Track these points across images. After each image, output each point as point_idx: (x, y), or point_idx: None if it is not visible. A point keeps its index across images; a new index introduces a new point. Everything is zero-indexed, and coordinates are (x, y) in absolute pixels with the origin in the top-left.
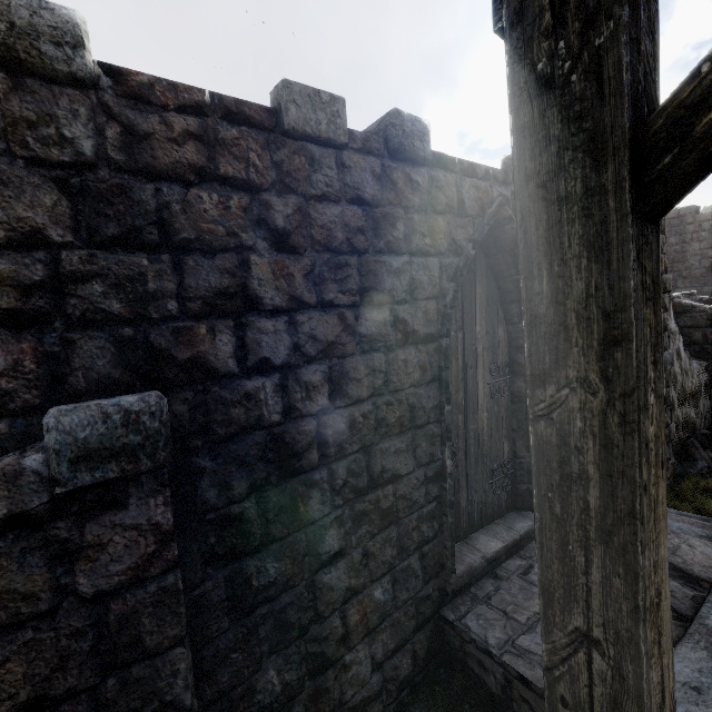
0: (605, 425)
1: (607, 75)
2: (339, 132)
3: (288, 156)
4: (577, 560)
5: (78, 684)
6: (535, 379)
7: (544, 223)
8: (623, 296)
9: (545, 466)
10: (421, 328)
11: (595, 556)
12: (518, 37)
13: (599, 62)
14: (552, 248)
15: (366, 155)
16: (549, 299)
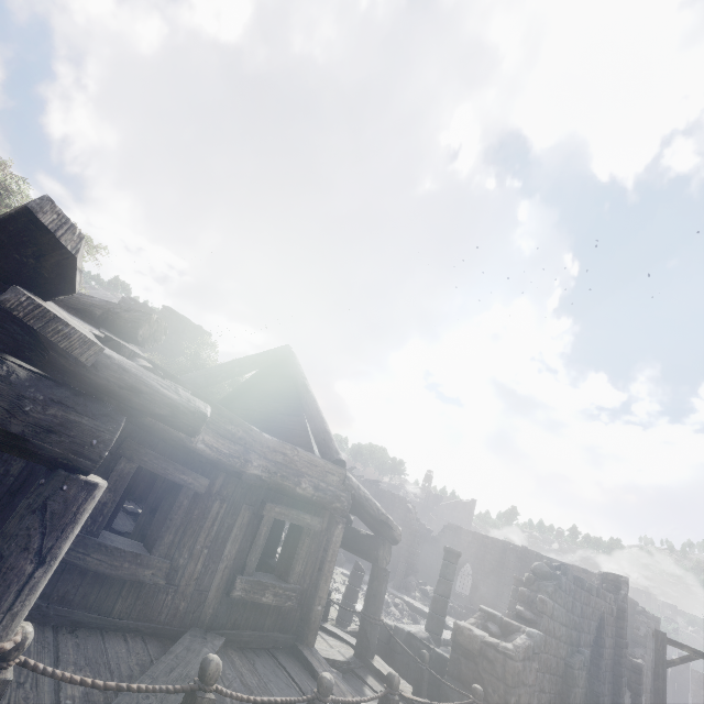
0: (662, 688)
1: (664, 654)
2: (595, 594)
3: (590, 598)
4: (658, 703)
5: (578, 703)
6: (655, 680)
7: (657, 663)
8: (665, 675)
9: (655, 691)
10: (591, 642)
11: (661, 703)
12: (656, 642)
13: (664, 653)
14: (658, 666)
15: (594, 596)
16: (657, 671)
